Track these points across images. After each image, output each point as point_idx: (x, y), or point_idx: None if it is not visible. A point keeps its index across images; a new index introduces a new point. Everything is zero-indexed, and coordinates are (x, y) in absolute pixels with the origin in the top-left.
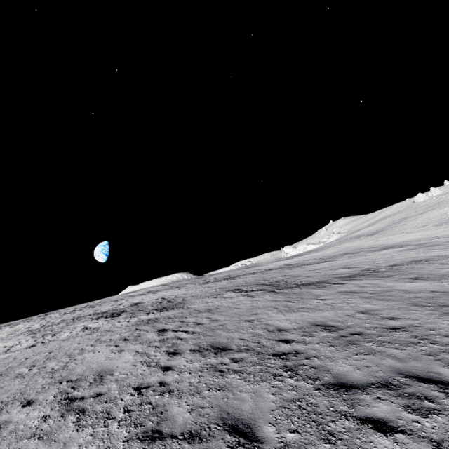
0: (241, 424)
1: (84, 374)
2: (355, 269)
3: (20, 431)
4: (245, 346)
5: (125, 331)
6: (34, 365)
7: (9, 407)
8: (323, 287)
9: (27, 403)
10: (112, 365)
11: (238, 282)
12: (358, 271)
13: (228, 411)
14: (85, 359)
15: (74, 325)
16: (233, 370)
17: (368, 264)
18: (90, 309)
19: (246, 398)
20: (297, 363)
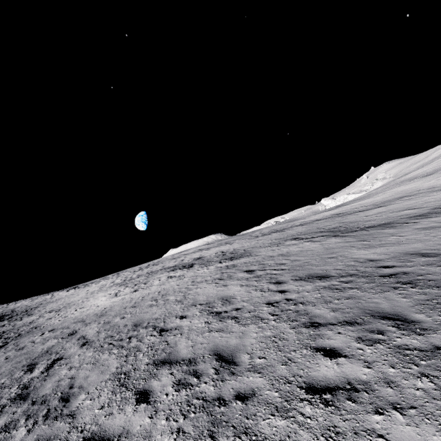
0: (389, 315)
1: (209, 300)
2: (422, 209)
3: (197, 329)
4: (345, 273)
5: (213, 274)
6: (155, 299)
7: (169, 320)
8: (394, 227)
9: (181, 317)
10: (228, 293)
11: (290, 233)
12: (427, 210)
13: (369, 309)
14: (198, 292)
15: (155, 277)
16: (349, 288)
17: (437, 203)
18: (155, 266)
19: (379, 302)
20: (411, 279)
